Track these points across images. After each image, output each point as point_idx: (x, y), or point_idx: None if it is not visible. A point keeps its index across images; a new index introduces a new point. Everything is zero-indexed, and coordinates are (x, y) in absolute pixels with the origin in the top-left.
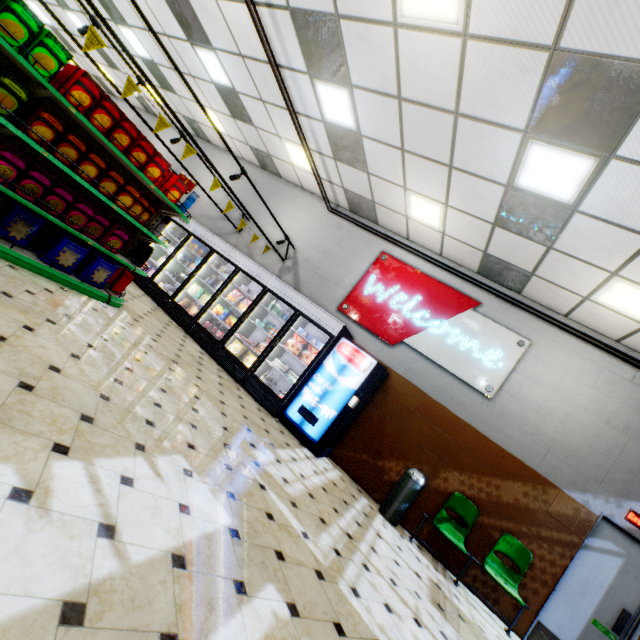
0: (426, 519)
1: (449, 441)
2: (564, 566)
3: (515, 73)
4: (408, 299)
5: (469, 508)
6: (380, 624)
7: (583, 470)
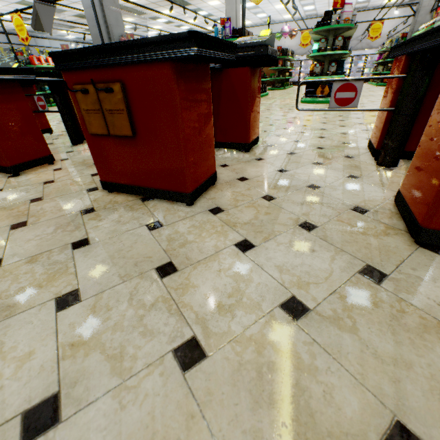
0: None
1: None
2: None
3: None
4: None
5: None
6: None
7: None
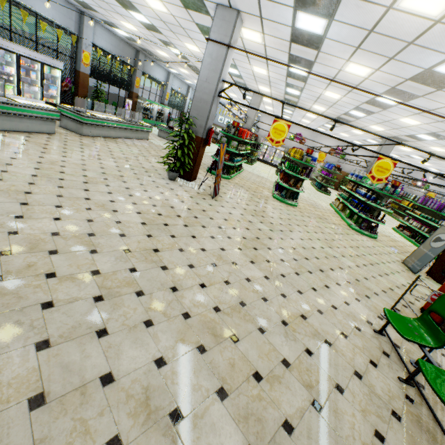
0: None
1: None
2: None
3: None
4: None
5: None
6: None
7: None
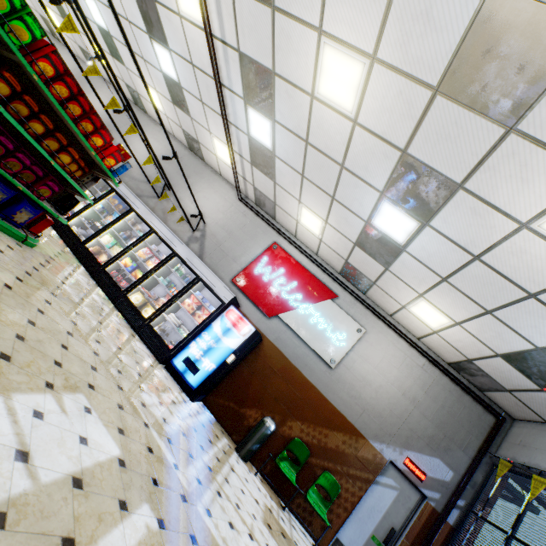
0: (271, 458)
1: (298, 397)
2: (360, 496)
3: (381, 156)
4: (287, 283)
5: (304, 450)
6: (224, 537)
7: (384, 427)
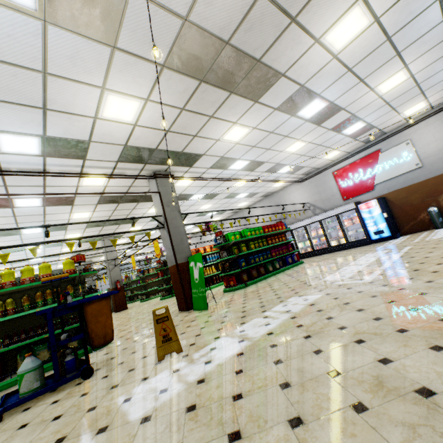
0: None
1: (428, 190)
2: None
3: (325, 135)
4: (358, 174)
5: None
6: (441, 237)
7: None
